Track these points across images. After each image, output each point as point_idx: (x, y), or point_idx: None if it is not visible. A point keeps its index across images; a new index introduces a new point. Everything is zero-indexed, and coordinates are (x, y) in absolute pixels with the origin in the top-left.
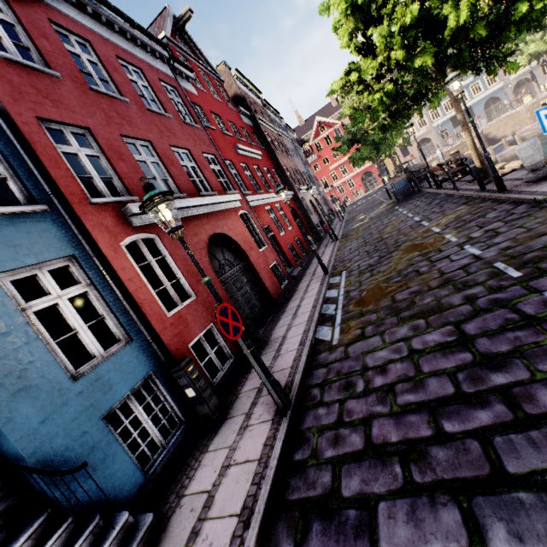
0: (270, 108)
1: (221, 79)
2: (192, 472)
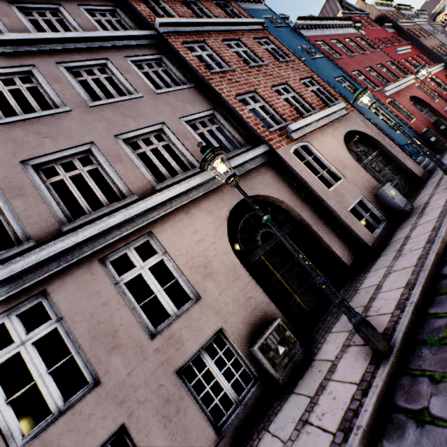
0: (401, 7)
1: (367, 14)
2: (445, 152)
